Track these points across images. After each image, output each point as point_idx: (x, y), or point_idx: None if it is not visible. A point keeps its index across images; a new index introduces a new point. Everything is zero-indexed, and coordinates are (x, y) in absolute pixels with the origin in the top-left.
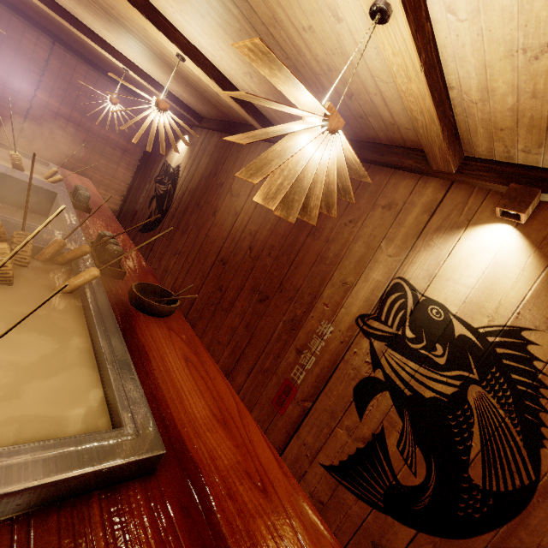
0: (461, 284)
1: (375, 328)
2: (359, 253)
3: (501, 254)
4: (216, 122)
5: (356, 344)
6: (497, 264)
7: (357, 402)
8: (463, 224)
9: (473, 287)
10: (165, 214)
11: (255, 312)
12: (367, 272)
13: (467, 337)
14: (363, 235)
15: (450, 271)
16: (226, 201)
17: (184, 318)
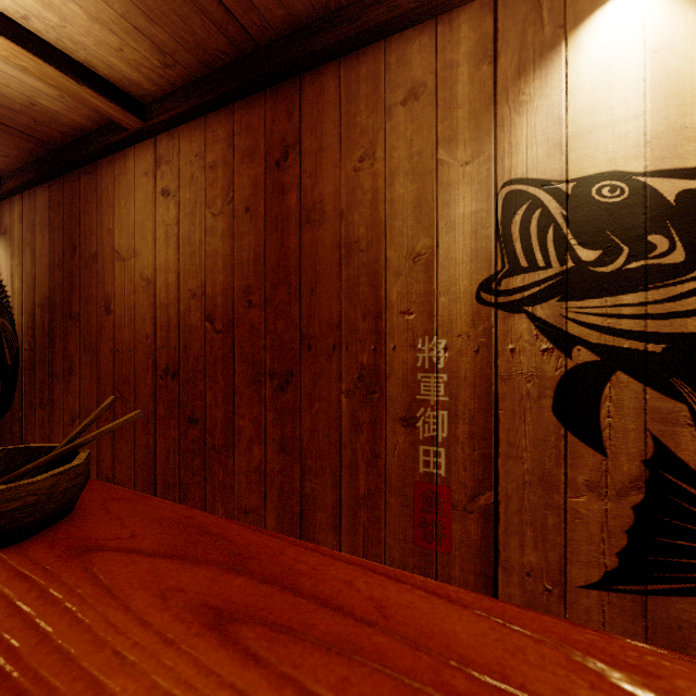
0: (620, 122)
1: (521, 287)
2: (409, 194)
3: (653, 36)
4: (26, 167)
5: (506, 336)
6: (658, 52)
7: (575, 428)
8: (557, 37)
9: (645, 111)
10: (16, 370)
11: (283, 414)
12: (445, 213)
13: (693, 191)
14: (398, 165)
15: (587, 114)
16: (118, 276)
17: (132, 493)
